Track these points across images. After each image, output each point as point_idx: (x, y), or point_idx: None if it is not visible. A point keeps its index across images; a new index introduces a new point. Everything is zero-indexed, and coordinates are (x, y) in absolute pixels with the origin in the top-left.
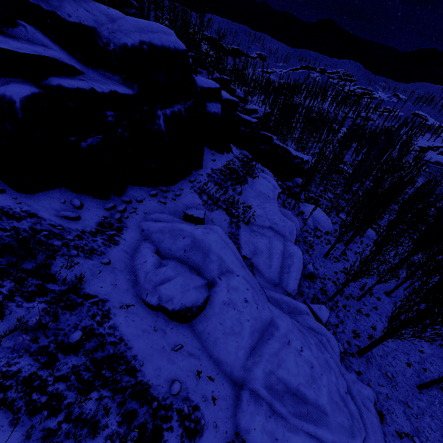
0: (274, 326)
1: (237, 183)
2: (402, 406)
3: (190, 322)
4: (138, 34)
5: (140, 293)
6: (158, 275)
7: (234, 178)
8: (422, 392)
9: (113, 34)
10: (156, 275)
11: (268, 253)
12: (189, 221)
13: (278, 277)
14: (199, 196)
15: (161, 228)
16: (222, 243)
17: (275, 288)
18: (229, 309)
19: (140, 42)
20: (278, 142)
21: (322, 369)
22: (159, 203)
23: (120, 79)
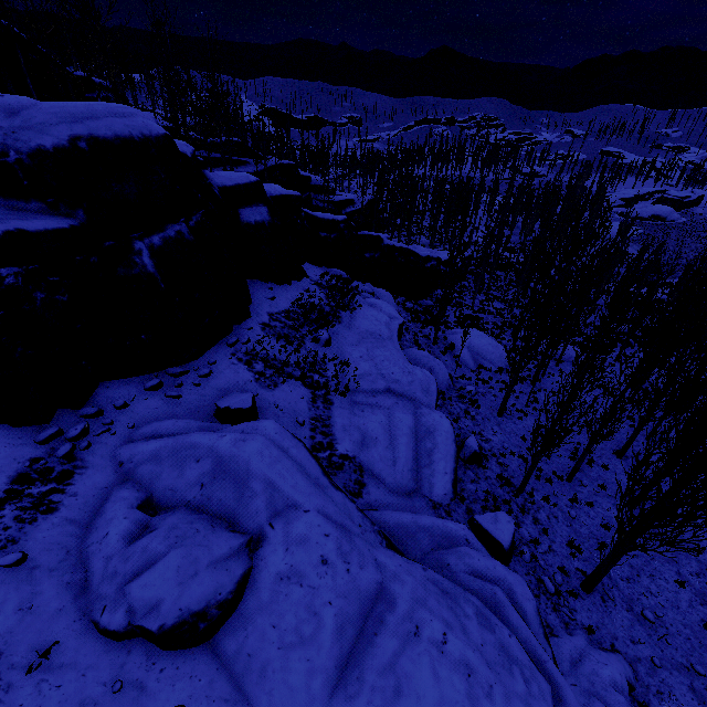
0: (386, 600)
1: (320, 326)
2: (685, 676)
3: (212, 637)
4: (66, 127)
5: (90, 608)
6: (131, 557)
7: (313, 319)
8: None
9: (13, 136)
10: (127, 558)
11: (387, 439)
12: (224, 419)
13: (412, 477)
14: (246, 367)
15: (155, 452)
16: (273, 454)
17: (409, 501)
18: (290, 589)
19: (72, 138)
20: (392, 243)
21: (492, 673)
22: (166, 400)
23: (43, 207)
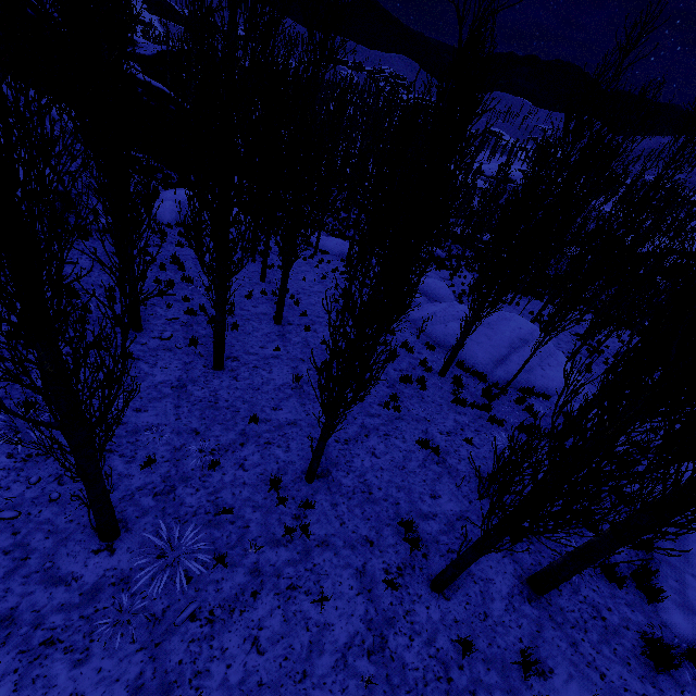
0: None
1: None
2: None
3: None
4: None
5: None
6: None
7: None
8: (115, 547)
9: None
10: None
11: None
12: None
13: None
14: None
15: None
16: None
17: None
18: None
19: None
20: (131, 70)
21: None
22: None
23: None
